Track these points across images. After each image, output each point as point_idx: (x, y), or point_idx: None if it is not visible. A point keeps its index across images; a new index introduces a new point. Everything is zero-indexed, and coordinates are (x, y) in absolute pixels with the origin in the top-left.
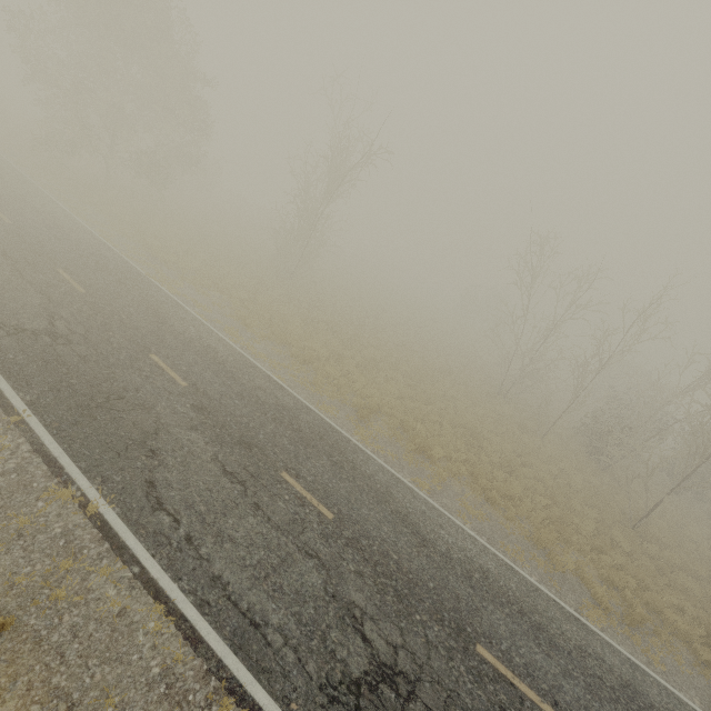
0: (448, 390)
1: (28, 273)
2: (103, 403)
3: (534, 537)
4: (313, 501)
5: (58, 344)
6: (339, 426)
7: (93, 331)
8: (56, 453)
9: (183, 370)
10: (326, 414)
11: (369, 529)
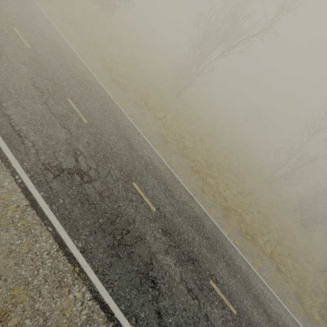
0: (250, 184)
1: (52, 105)
2: (120, 240)
3: (297, 294)
4: (226, 302)
5: (84, 182)
6: (218, 224)
7: (100, 164)
8: (106, 300)
9: (150, 195)
10: (212, 216)
11: (250, 316)
